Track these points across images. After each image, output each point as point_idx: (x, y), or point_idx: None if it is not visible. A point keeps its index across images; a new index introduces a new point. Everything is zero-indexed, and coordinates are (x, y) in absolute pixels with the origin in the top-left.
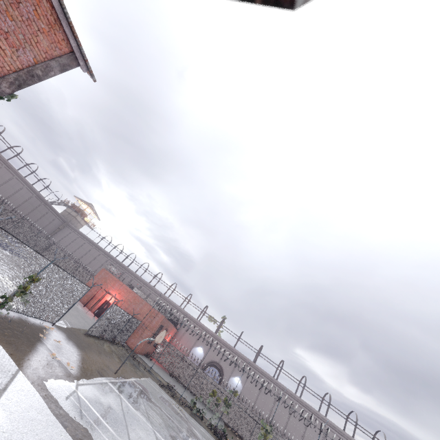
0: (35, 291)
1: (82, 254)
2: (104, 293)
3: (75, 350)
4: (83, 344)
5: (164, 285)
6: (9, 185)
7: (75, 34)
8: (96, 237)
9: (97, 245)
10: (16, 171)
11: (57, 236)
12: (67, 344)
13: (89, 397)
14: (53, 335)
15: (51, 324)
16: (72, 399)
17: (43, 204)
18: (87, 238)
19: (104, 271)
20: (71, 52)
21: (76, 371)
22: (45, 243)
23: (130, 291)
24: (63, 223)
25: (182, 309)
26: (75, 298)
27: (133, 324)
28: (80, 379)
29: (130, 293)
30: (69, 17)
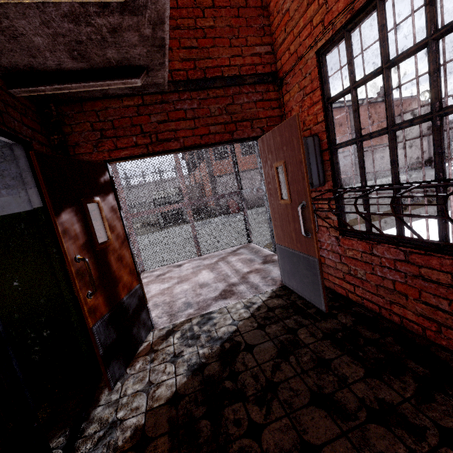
0: None
1: None
2: None
3: None
4: None
5: None
6: None
7: None
8: None
9: None
10: None
11: None
12: None
13: None
14: None
15: None
16: None
17: None
18: None
19: None
20: None
21: None
22: None
23: None
24: None
25: None
26: None
27: None
28: None
29: None
30: None
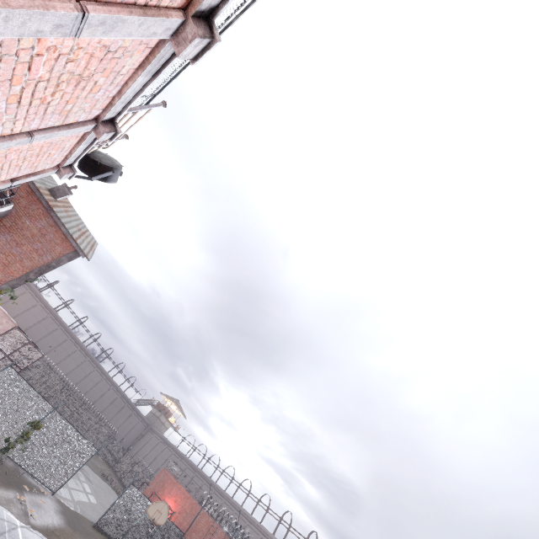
0: (37, 441)
1: (160, 464)
2: (151, 495)
3: (59, 521)
4: (79, 528)
5: (255, 501)
6: (98, 387)
7: (74, 240)
8: (179, 440)
9: (177, 449)
10: (106, 372)
11: (138, 445)
12: (53, 512)
13: (28, 538)
14: (43, 498)
15: (53, 496)
16: (5, 523)
17: (127, 405)
18: (167, 442)
19: (164, 472)
20: (76, 250)
21: (38, 525)
22: (119, 449)
23: (188, 496)
24: (146, 427)
25: (276, 538)
26: (80, 461)
27: (171, 535)
28: (36, 530)
29: (187, 500)
30: (70, 233)
